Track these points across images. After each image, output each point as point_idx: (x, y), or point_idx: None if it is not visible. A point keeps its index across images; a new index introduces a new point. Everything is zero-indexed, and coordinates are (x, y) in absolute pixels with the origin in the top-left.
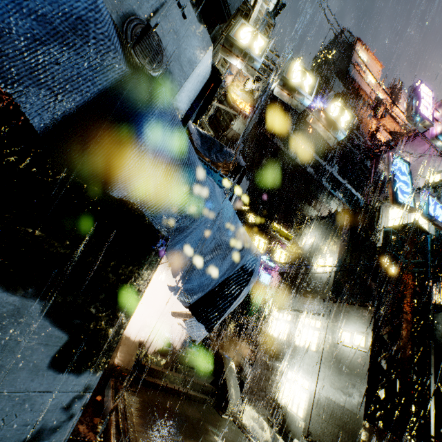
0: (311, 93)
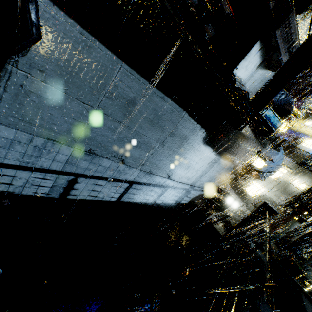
0: None
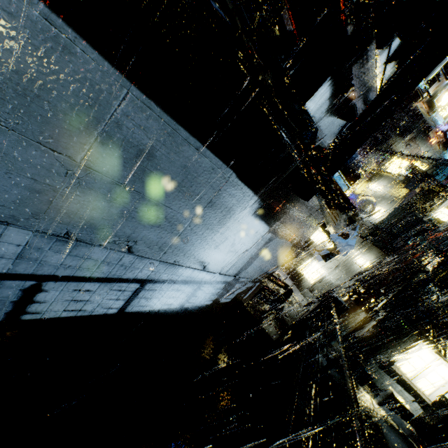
0: (447, 118)
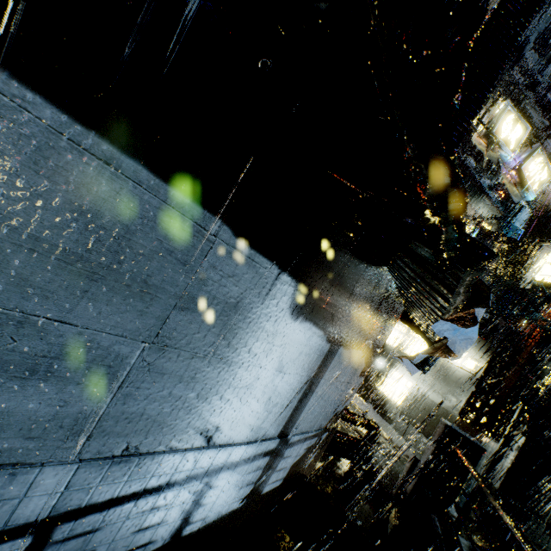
0: (515, 151)
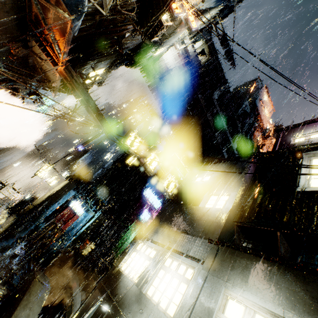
0: None
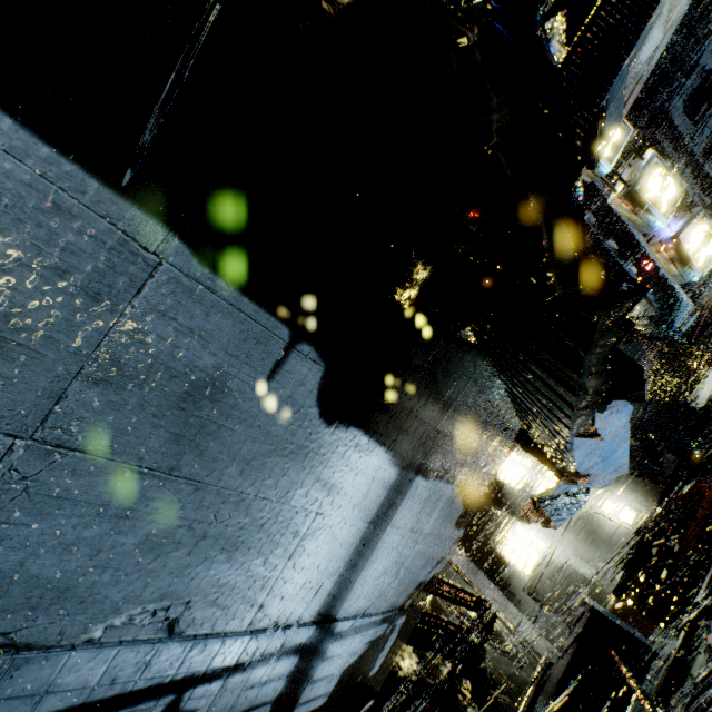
0: (669, 215)
